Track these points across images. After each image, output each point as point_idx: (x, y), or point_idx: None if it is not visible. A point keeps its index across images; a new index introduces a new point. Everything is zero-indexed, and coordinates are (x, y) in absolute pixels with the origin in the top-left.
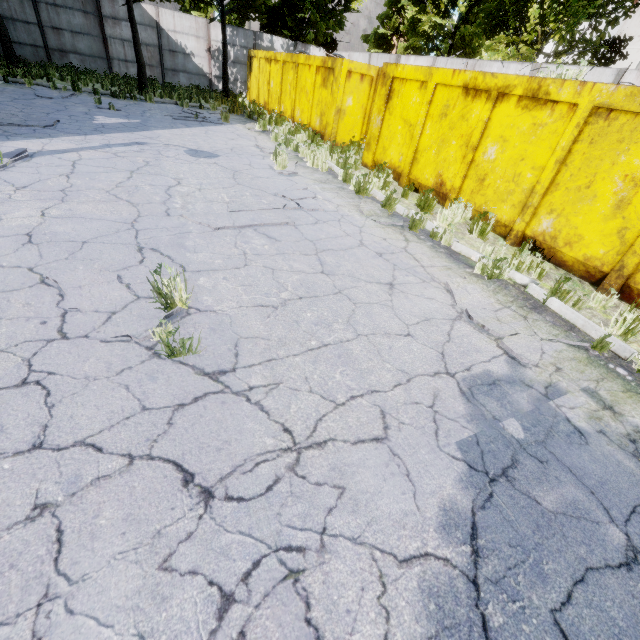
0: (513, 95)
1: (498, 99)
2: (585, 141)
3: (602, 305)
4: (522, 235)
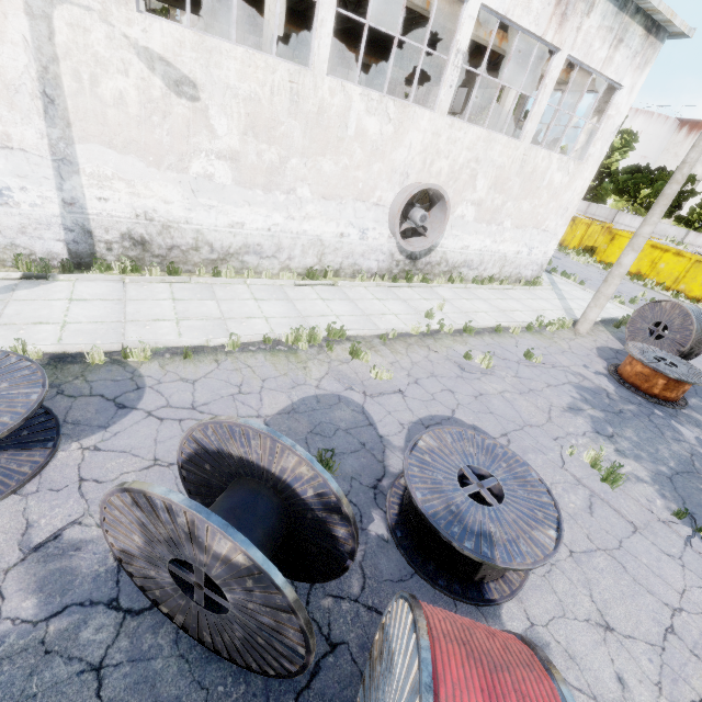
0: (670, 252)
1: (665, 252)
2: (693, 267)
3: (701, 306)
4: (673, 290)
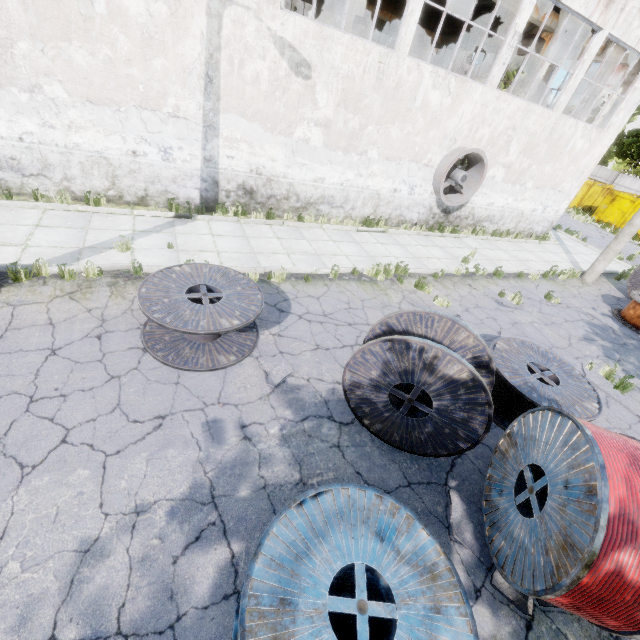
0: None
1: None
2: None
3: None
4: None
